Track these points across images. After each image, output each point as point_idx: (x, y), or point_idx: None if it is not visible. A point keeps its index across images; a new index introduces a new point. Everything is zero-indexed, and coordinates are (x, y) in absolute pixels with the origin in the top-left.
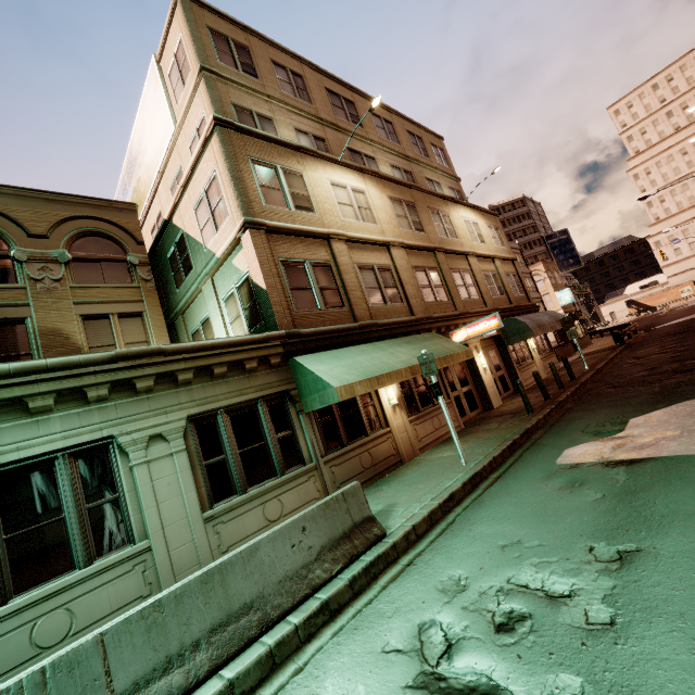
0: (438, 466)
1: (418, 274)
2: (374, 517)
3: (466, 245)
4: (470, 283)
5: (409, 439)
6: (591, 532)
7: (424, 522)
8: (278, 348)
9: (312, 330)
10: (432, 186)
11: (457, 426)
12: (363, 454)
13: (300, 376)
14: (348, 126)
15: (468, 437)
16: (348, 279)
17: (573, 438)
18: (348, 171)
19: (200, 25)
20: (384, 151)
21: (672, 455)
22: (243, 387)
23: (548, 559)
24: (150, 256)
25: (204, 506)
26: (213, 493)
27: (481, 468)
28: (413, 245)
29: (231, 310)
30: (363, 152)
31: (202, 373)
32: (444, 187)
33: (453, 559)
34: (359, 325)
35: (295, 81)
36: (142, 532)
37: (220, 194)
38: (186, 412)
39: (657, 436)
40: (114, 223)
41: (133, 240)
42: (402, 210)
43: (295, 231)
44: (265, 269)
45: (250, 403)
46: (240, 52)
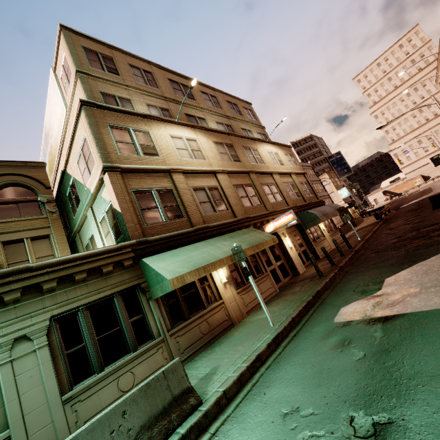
0: (255, 327)
1: (238, 189)
2: (192, 387)
3: (271, 168)
4: (276, 192)
5: (238, 306)
6: (353, 398)
7: (234, 386)
8: (129, 253)
9: (157, 237)
10: (246, 132)
11: (274, 291)
12: (202, 323)
13: (147, 272)
14: (185, 100)
15: (280, 299)
16: (185, 198)
17: (347, 297)
18: (183, 127)
19: (76, 45)
20: (211, 114)
21: (415, 311)
22: (101, 286)
23: (317, 433)
24: (57, 196)
25: (65, 389)
26: (73, 377)
27: (282, 329)
28: (232, 171)
29: (104, 227)
30: (196, 115)
31: (65, 280)
32: (254, 132)
33: (245, 430)
34: (195, 229)
35: (146, 76)
36: (4, 423)
37: (89, 150)
38: (49, 313)
39: (404, 293)
40: (28, 176)
41: (42, 186)
42: (223, 149)
43: (144, 170)
44: (120, 198)
45: (107, 298)
46: (106, 60)
